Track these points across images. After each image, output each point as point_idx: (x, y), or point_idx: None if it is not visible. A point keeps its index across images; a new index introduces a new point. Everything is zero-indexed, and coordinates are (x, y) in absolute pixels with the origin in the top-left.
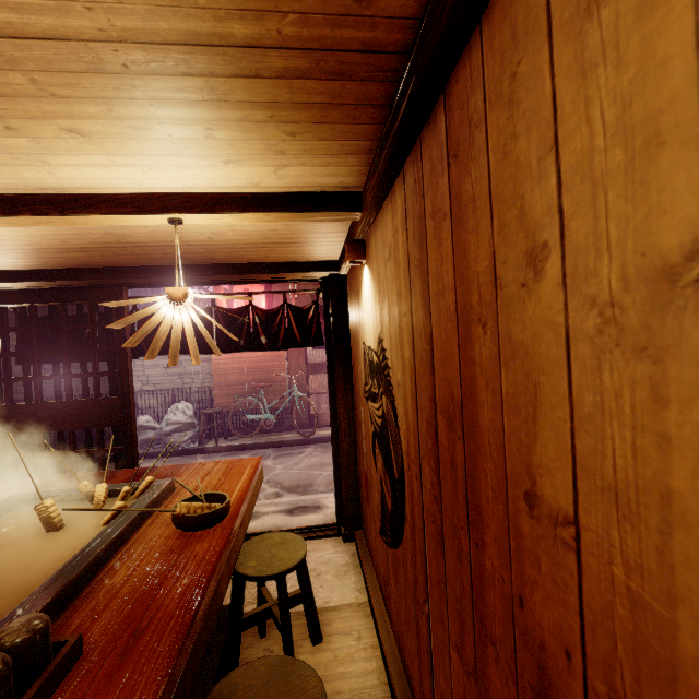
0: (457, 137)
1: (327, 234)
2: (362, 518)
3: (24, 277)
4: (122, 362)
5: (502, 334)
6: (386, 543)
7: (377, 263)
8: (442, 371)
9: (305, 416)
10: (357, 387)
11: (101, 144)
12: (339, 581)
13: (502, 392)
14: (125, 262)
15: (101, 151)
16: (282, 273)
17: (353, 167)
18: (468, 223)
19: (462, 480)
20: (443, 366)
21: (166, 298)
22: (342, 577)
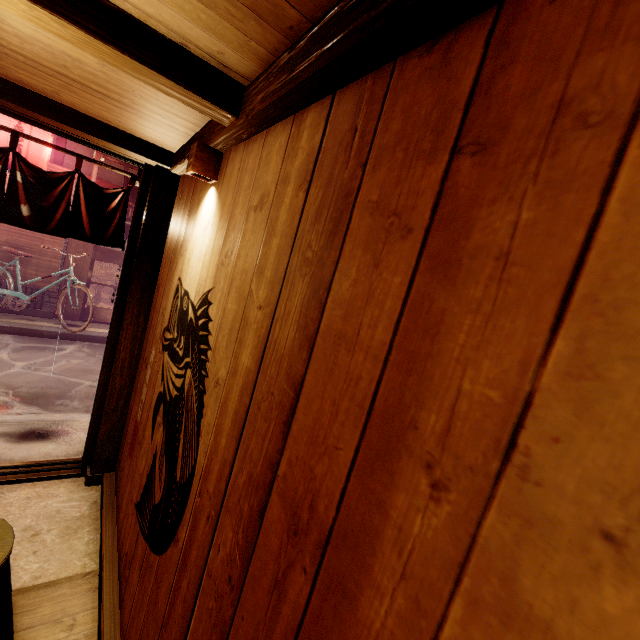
0: (504, 111)
1: (169, 114)
2: (118, 461)
3: None
4: None
5: (488, 551)
6: (140, 526)
7: (234, 199)
8: (306, 450)
9: (76, 308)
10: (155, 320)
11: None
12: (64, 543)
13: (442, 633)
14: None
15: None
16: (80, 130)
17: (250, 40)
18: (468, 286)
19: (289, 626)
20: (311, 446)
21: None
22: (70, 536)
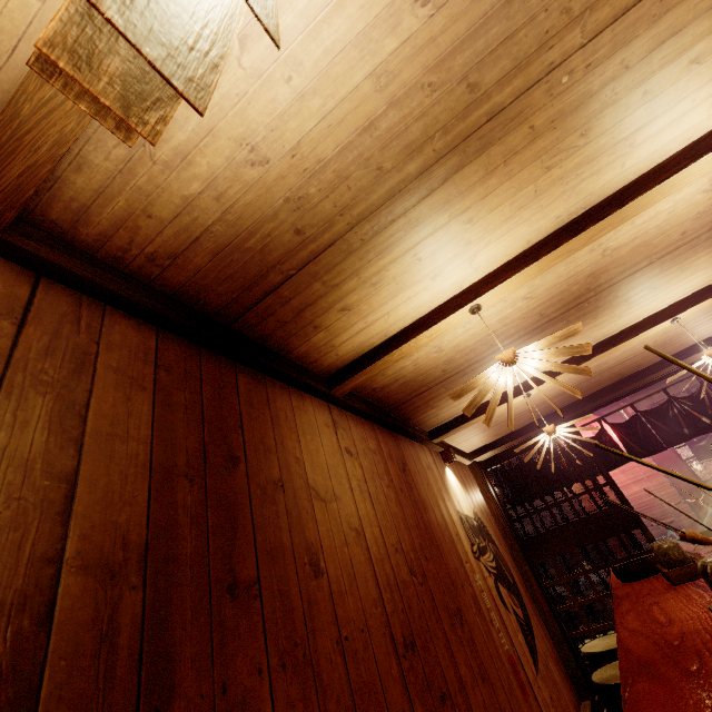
0: None
1: None
2: None
3: (515, 436)
4: (603, 474)
5: None
6: None
7: None
8: None
9: None
10: None
11: (657, 290)
12: None
13: None
14: (575, 398)
15: (653, 295)
16: (698, 353)
17: None
18: None
19: None
20: None
21: (709, 357)
22: None
